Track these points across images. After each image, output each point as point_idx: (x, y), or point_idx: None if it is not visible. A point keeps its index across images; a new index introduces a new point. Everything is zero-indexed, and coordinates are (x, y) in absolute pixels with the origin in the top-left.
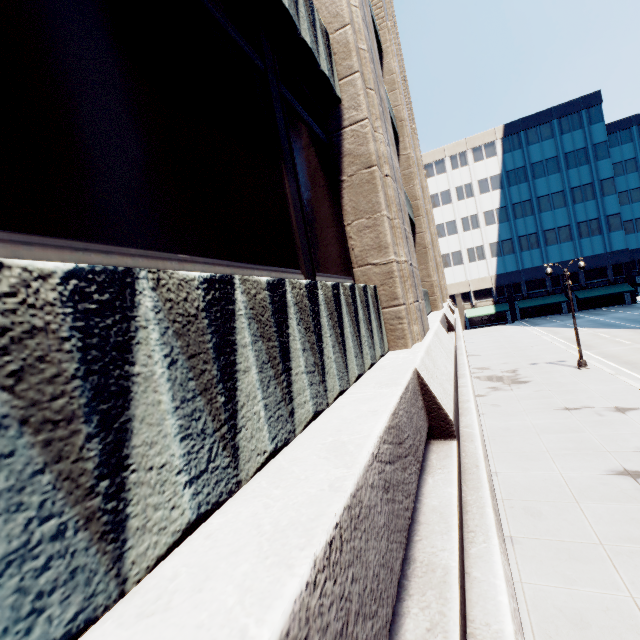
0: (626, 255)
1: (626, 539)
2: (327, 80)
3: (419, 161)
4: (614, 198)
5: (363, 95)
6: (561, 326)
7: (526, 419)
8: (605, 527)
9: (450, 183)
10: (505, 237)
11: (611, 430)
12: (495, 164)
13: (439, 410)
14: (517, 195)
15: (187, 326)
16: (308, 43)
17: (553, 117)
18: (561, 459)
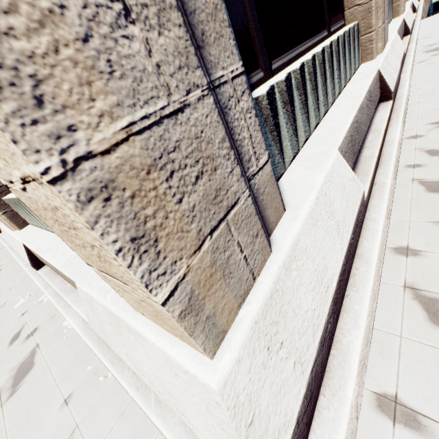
0: None
1: None
2: None
3: None
4: None
5: None
6: None
7: None
8: None
9: None
10: None
11: None
12: None
13: (407, 28)
14: None
15: None
16: None
17: None
18: None
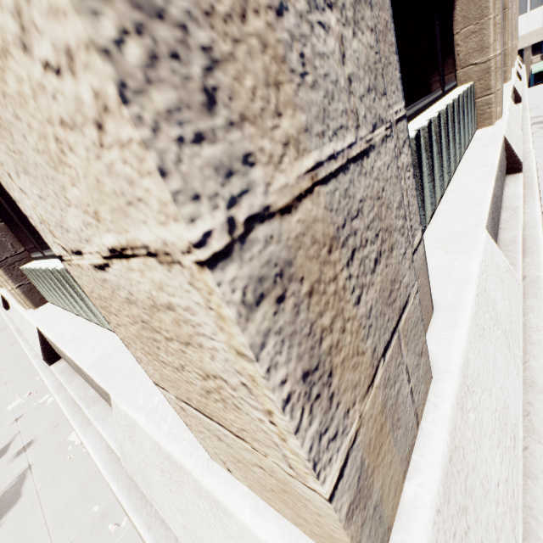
0: None
1: None
2: None
3: None
4: None
5: None
6: None
7: None
8: None
9: None
10: None
11: None
12: None
13: (518, 95)
14: None
15: None
16: None
17: None
18: None
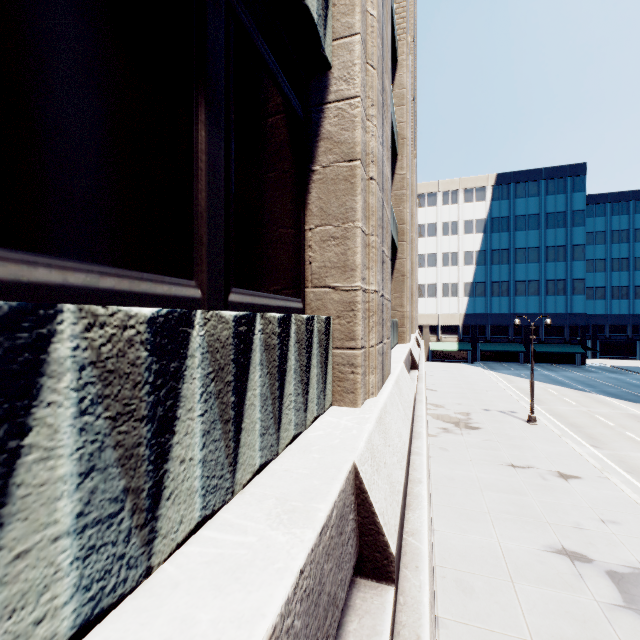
0: (583, 319)
1: (559, 638)
2: (314, 26)
3: (413, 187)
4: (582, 264)
5: (360, 65)
6: (516, 375)
7: (472, 470)
8: (538, 619)
9: (438, 217)
10: (480, 279)
11: (553, 498)
12: (483, 208)
13: (377, 534)
14: (497, 242)
15: None
16: None
17: (542, 177)
18: (501, 524)
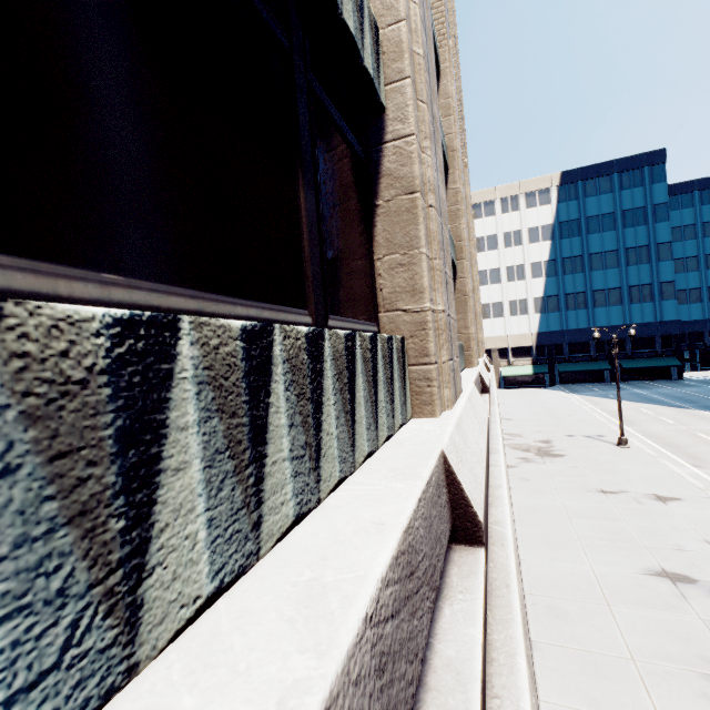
0: (677, 327)
1: (661, 656)
2: (370, 80)
3: (468, 199)
4: (670, 264)
5: (412, 106)
6: (602, 396)
7: (558, 499)
8: (638, 639)
9: (498, 227)
10: (551, 293)
11: (650, 521)
12: (548, 213)
13: (467, 507)
14: (568, 249)
15: (59, 401)
16: (350, 28)
17: (614, 170)
18: (593, 550)
